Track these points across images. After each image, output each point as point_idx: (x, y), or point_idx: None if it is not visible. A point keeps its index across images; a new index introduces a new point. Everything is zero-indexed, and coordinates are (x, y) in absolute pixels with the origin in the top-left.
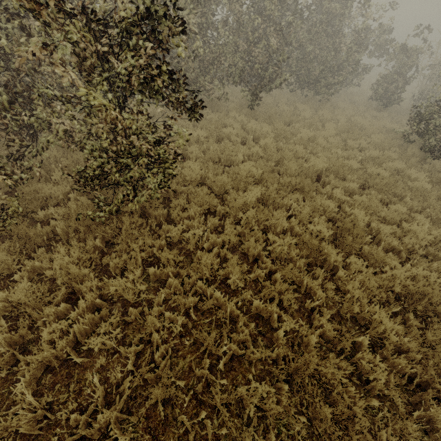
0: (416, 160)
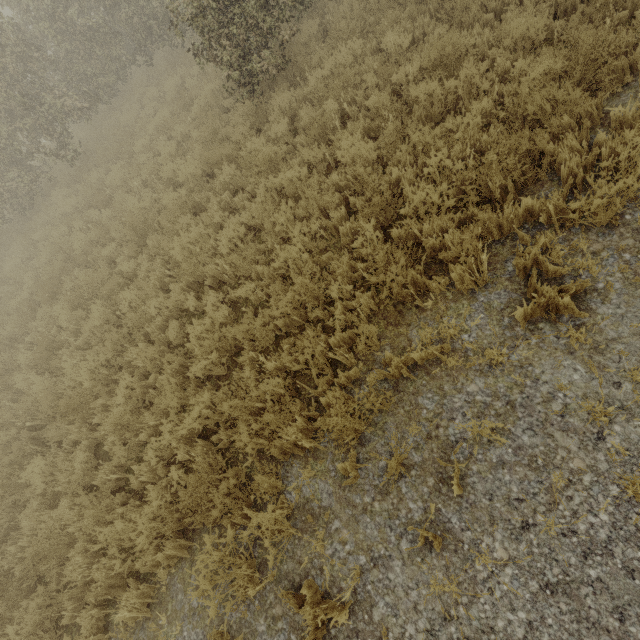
0: (205, 133)
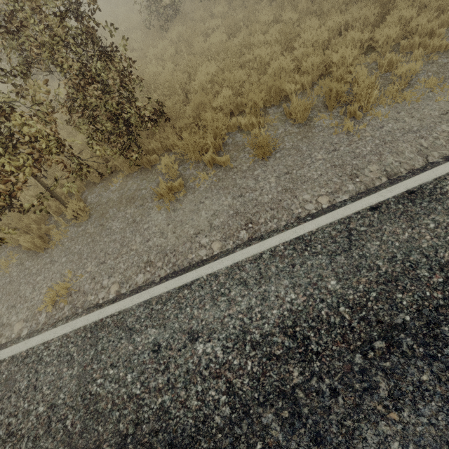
0: None
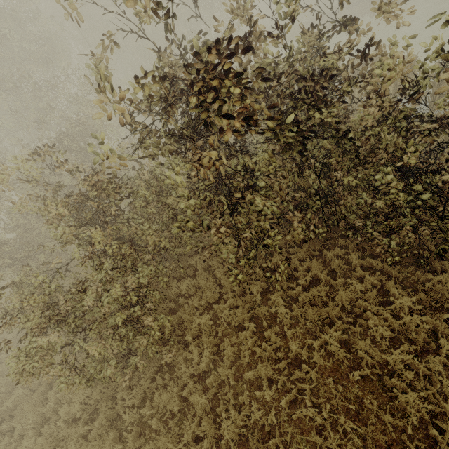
0: None
